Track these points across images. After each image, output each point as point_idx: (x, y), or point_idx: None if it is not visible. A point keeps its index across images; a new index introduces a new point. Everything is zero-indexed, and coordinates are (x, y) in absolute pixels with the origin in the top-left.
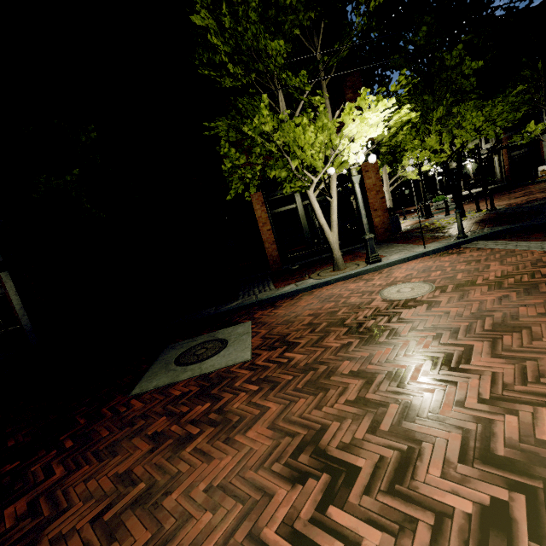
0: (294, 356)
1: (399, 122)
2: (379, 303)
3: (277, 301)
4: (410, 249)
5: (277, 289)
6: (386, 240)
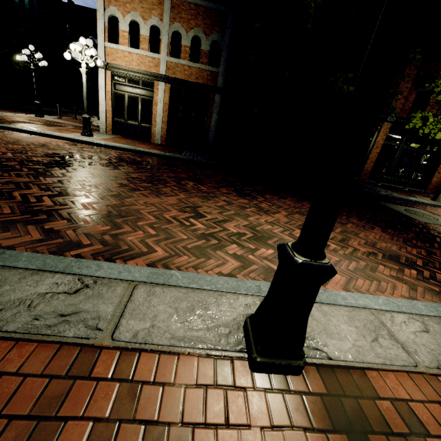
0: None
1: None
2: None
3: (415, 204)
4: None
5: (404, 196)
6: (431, 193)
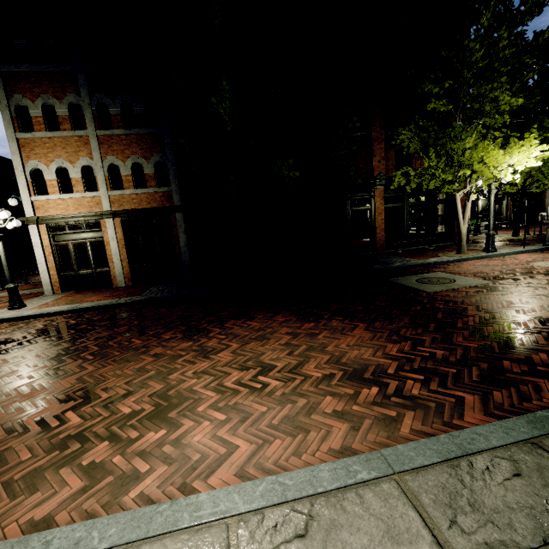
0: (528, 281)
1: (536, 160)
2: (541, 268)
3: (436, 266)
4: (509, 248)
5: (423, 260)
6: None
